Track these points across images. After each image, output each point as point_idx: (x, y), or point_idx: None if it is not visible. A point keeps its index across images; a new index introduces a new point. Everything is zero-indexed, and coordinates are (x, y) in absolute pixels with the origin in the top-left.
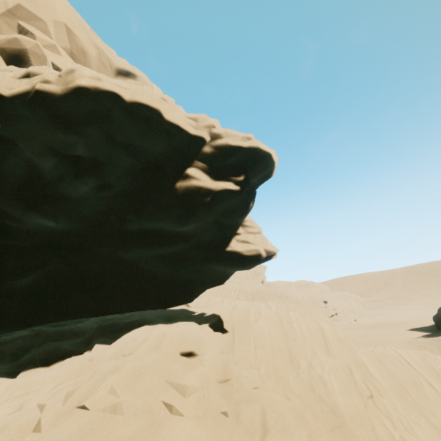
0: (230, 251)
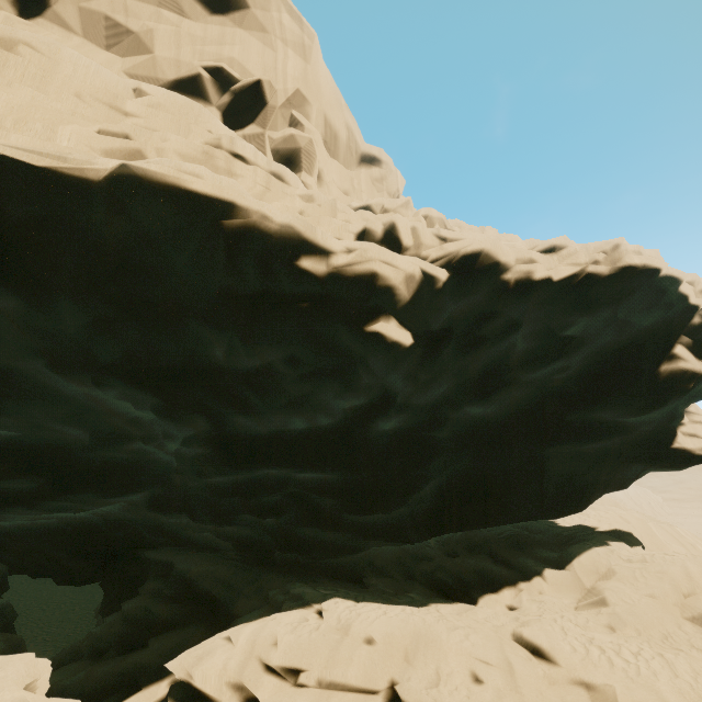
0: (676, 449)
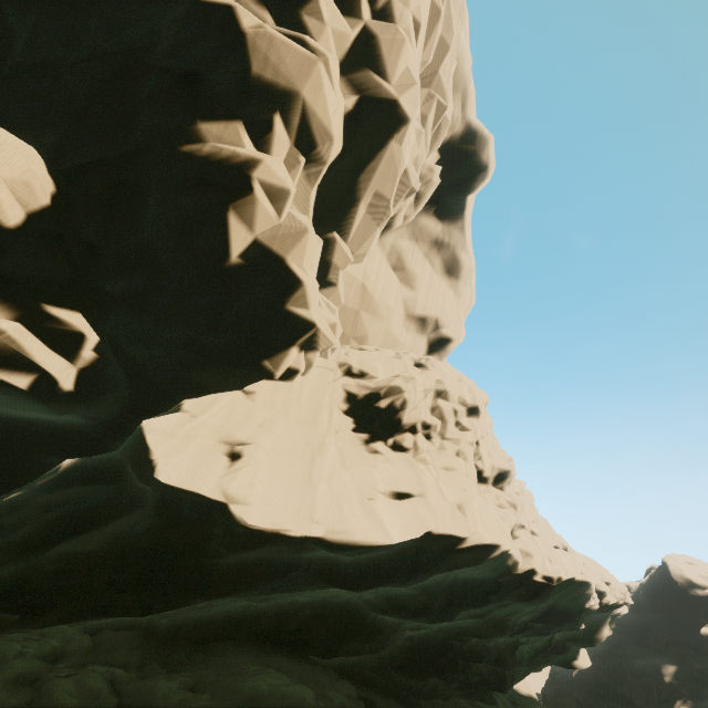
0: (577, 661)
